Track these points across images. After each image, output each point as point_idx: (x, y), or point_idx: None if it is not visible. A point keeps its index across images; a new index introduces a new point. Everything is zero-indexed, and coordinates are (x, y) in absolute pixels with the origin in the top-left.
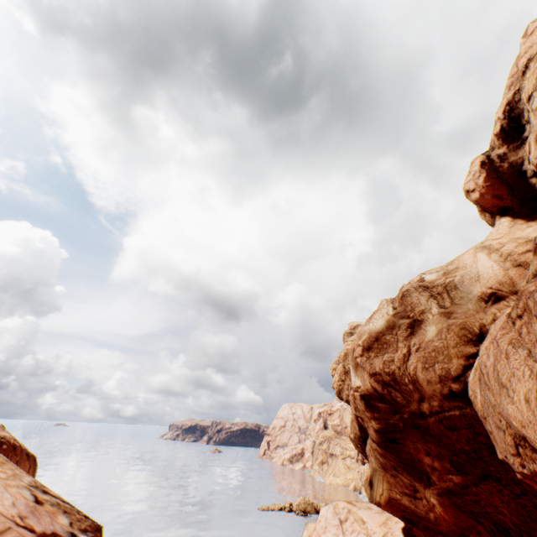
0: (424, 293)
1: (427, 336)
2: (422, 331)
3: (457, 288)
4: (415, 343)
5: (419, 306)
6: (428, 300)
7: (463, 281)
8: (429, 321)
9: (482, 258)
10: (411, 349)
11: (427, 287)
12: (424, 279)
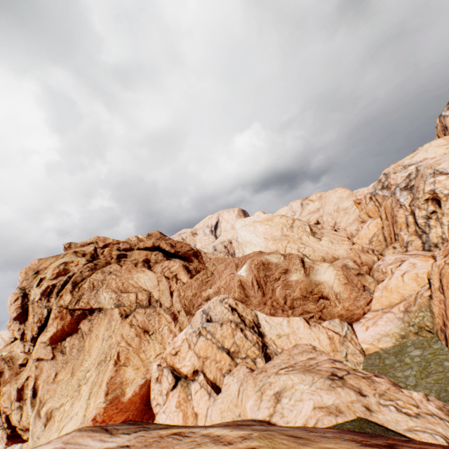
0: (3, 361)
1: (7, 377)
2: (5, 375)
3: (15, 357)
4: (3, 380)
5: (2, 367)
6: (5, 365)
7: (17, 355)
8: (6, 372)
9: (19, 350)
10: (2, 383)
11: (4, 358)
12: (3, 355)
